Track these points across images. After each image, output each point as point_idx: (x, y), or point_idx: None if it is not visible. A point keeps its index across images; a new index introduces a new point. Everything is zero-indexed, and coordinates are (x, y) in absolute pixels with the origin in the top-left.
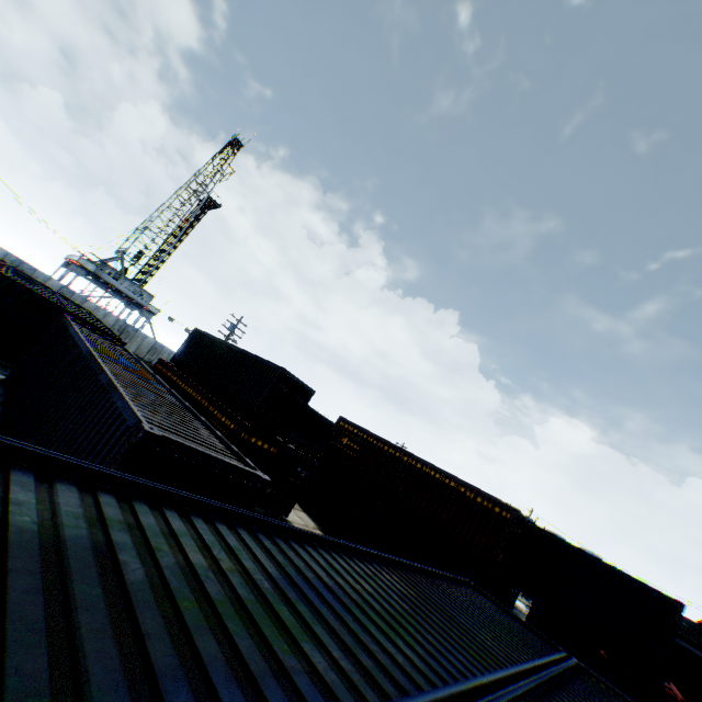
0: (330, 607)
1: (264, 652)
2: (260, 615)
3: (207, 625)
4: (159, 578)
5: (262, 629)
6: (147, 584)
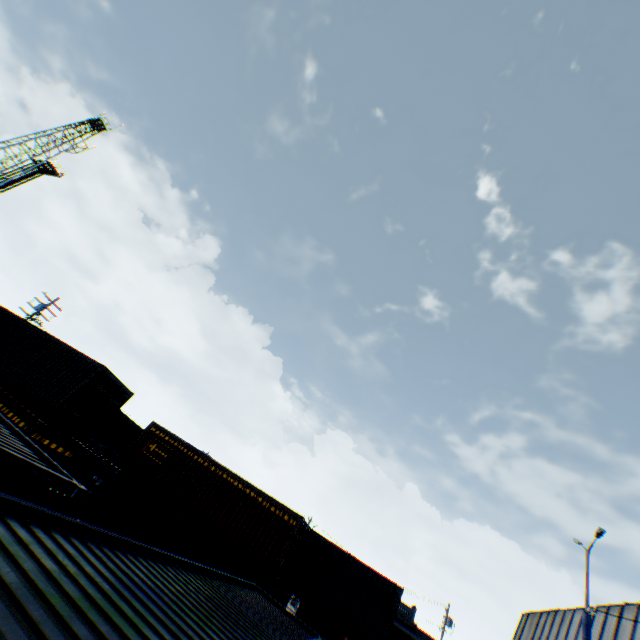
0: (156, 603)
1: (118, 635)
2: (110, 609)
3: (76, 615)
4: (27, 580)
5: (114, 618)
6: (23, 583)
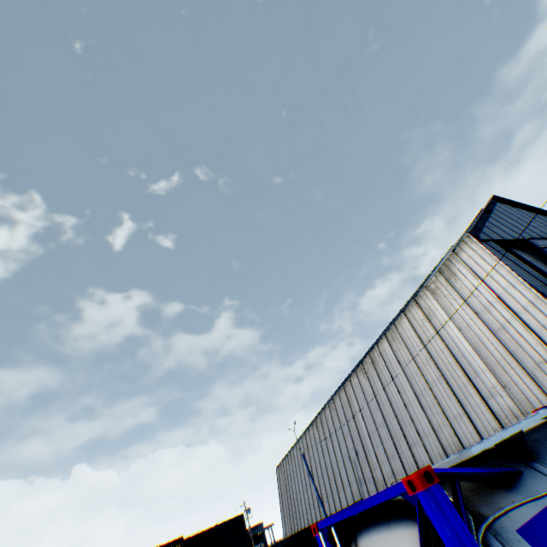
0: None
1: None
2: None
3: None
4: None
5: None
6: None
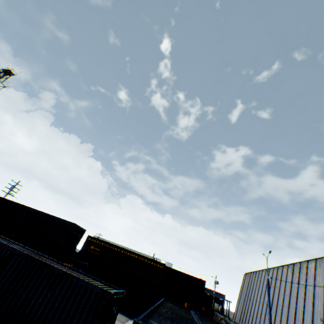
0: (178, 322)
1: None
2: None
3: None
4: None
5: None
6: None
